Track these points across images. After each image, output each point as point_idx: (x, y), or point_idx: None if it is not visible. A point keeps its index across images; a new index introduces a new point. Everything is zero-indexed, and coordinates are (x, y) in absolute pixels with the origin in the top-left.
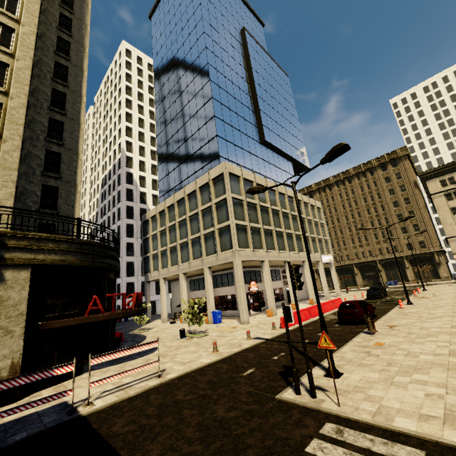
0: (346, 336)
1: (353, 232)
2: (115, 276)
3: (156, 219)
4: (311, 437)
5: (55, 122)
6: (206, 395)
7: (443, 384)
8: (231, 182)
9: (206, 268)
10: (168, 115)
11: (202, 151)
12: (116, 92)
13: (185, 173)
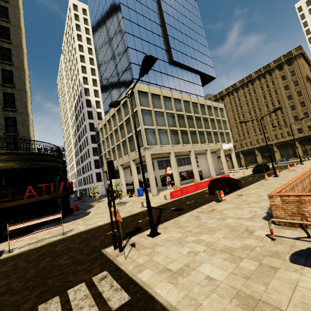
0: (202, 204)
1: (254, 124)
2: (63, 171)
3: (103, 130)
4: (83, 281)
5: (7, 71)
6: (70, 248)
7: (211, 243)
8: (141, 97)
9: (131, 161)
10: (102, 52)
11: (123, 76)
12: (72, 40)
13: (116, 95)
